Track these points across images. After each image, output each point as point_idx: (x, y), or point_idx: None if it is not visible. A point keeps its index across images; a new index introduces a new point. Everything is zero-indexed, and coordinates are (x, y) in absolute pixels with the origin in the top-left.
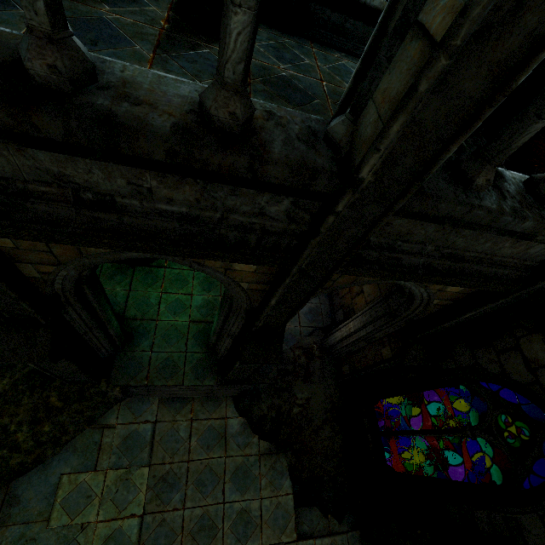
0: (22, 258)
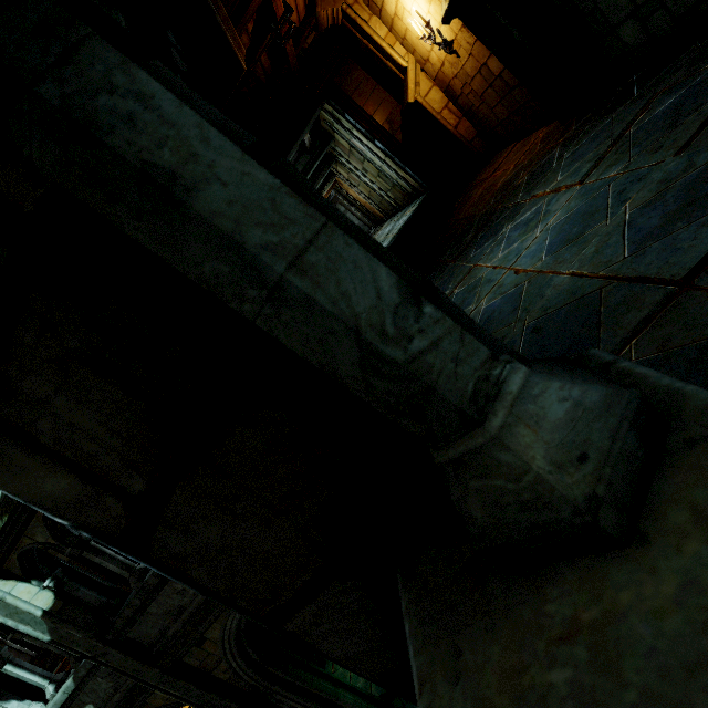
0: (210, 667)
